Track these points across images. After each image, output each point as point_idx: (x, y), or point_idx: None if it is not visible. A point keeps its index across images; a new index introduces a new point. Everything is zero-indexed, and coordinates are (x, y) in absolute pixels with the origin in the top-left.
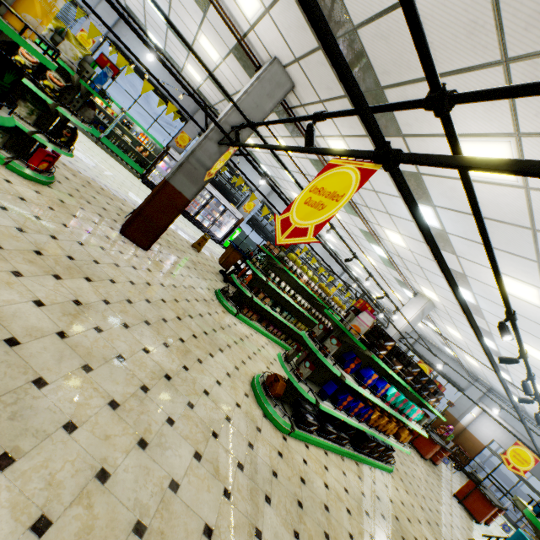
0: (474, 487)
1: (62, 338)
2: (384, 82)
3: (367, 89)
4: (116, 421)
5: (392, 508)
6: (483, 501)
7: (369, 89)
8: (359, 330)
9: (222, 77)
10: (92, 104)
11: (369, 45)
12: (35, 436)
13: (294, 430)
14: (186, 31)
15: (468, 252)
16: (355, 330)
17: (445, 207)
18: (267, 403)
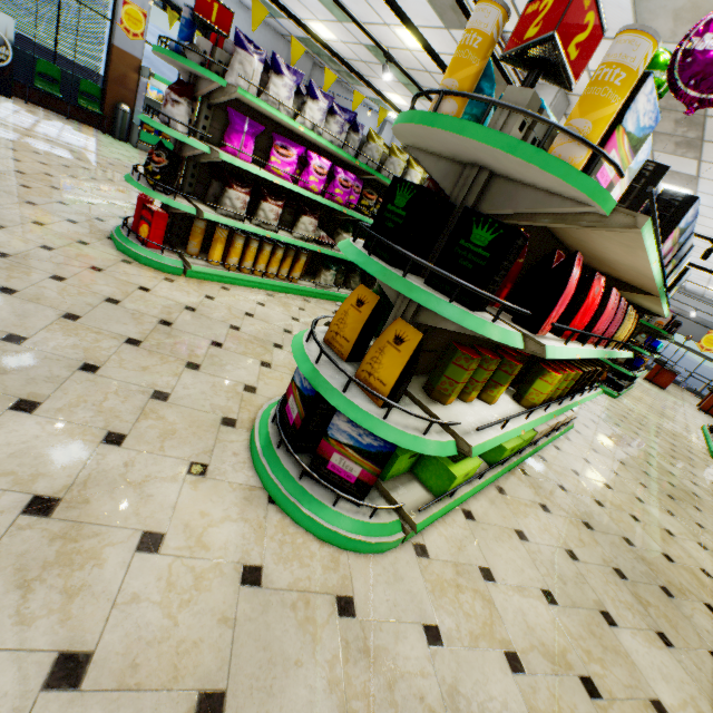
0: (661, 368)
1: (581, 409)
2: (709, 140)
3: (682, 136)
4: (626, 431)
5: (656, 408)
6: (667, 375)
7: (686, 137)
8: (662, 323)
9: (406, 56)
10: None
11: (712, 125)
12: (639, 446)
13: (619, 394)
14: (370, 15)
15: (711, 214)
16: (661, 325)
17: (709, 194)
18: (602, 387)
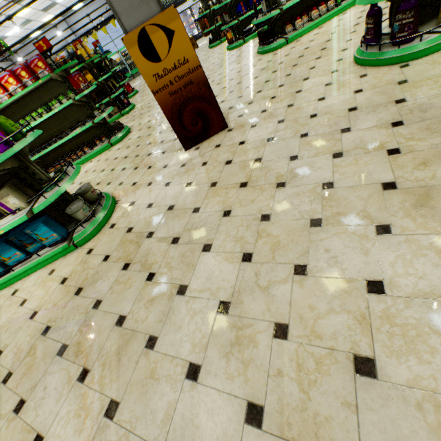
0: None
1: None
2: None
3: None
4: None
5: None
6: None
7: None
8: None
9: None
10: (110, 59)
11: None
12: None
13: (245, 40)
14: None
15: None
16: None
17: None
18: (230, 47)
